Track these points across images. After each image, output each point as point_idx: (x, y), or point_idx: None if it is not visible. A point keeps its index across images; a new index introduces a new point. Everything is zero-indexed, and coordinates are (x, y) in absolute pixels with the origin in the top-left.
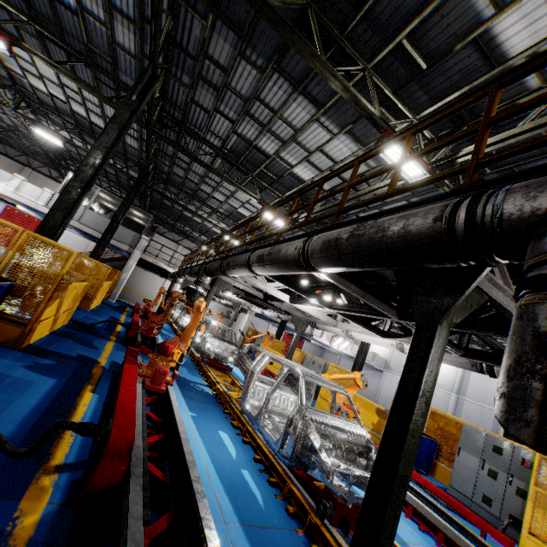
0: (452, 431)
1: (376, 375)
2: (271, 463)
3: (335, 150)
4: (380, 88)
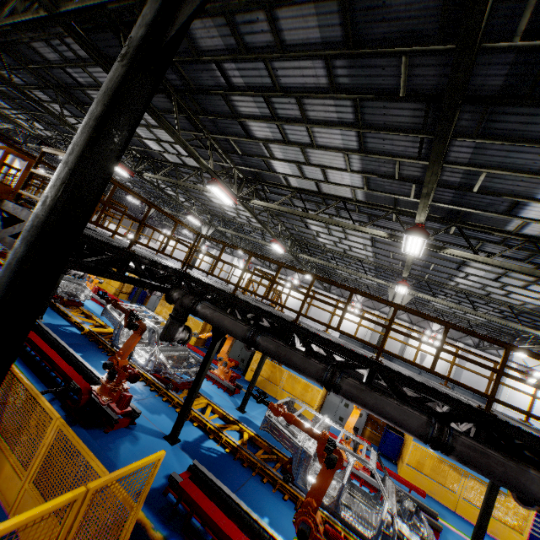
0: None
1: None
2: None
3: None
4: None
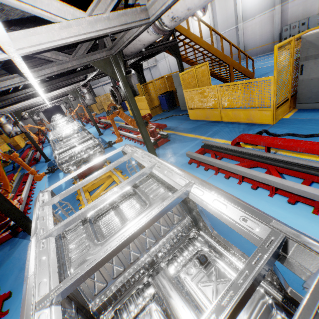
0: None
1: (156, 69)
2: None
3: None
4: None
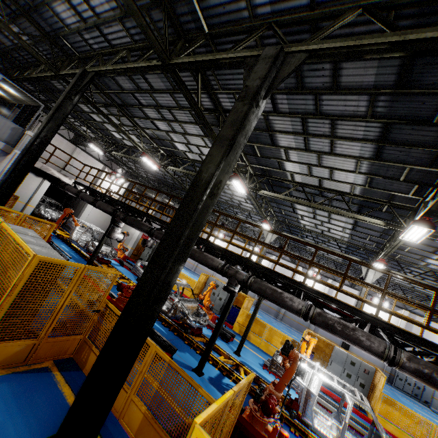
0: (321, 345)
1: None
2: None
3: (342, 175)
4: (437, 183)
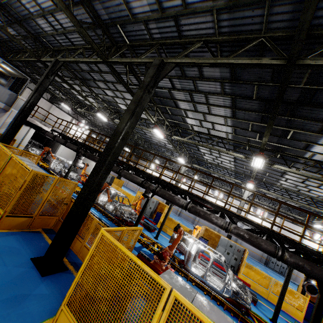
0: (213, 236)
1: None
2: (213, 295)
3: (219, 127)
4: None
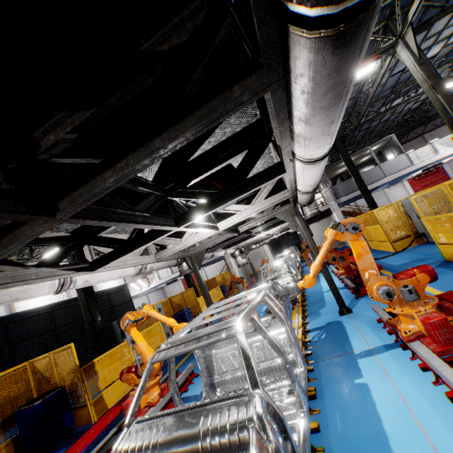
0: None
1: None
2: None
3: None
4: None
